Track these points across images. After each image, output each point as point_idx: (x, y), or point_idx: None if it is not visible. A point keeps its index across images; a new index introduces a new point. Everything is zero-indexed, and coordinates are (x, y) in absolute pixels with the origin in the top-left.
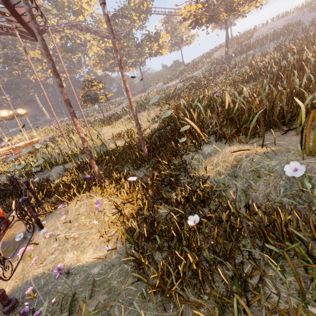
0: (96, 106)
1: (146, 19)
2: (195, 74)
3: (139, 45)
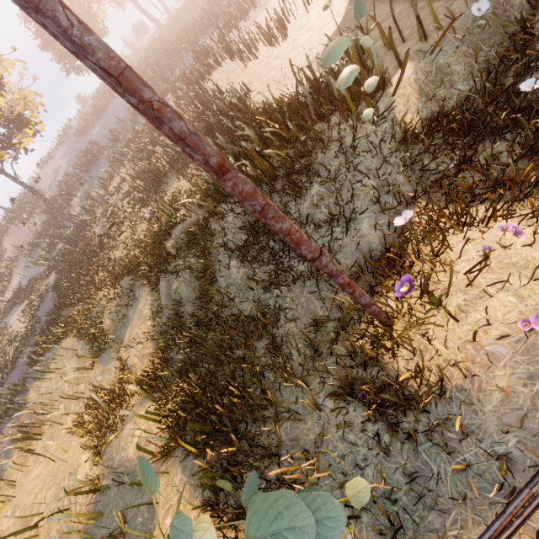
0: None
1: None
2: (19, 284)
3: None
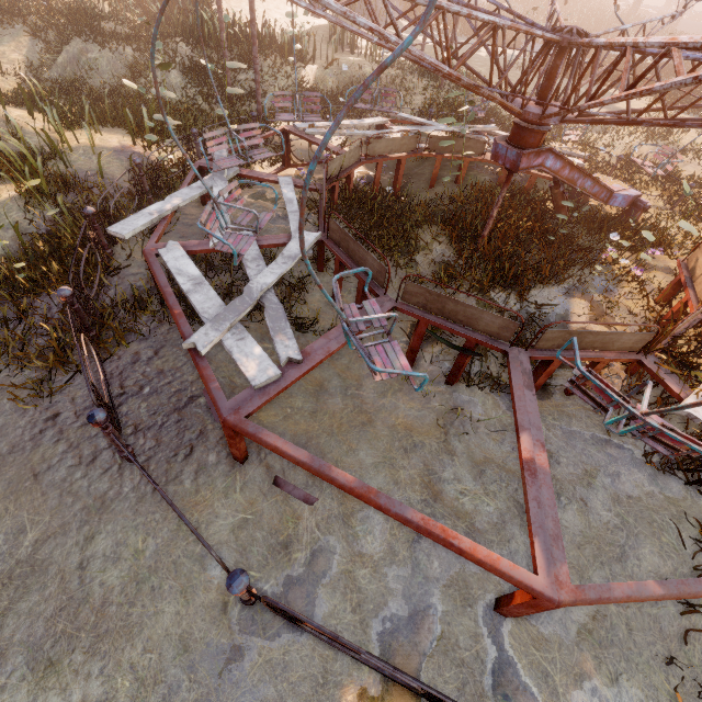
0: None
1: None
2: None
3: None
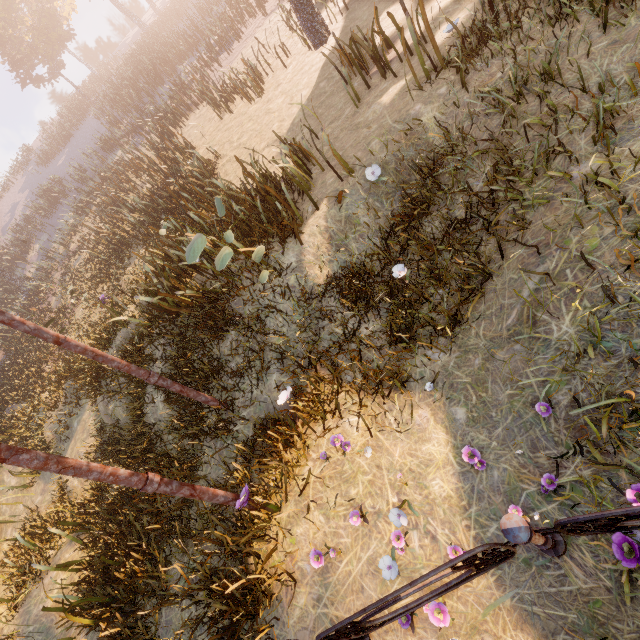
0: None
1: None
2: None
3: None
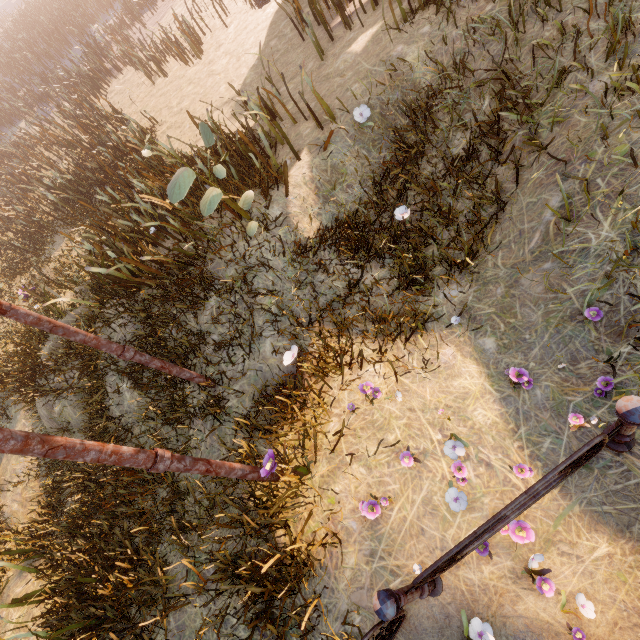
0: None
1: None
2: None
3: None
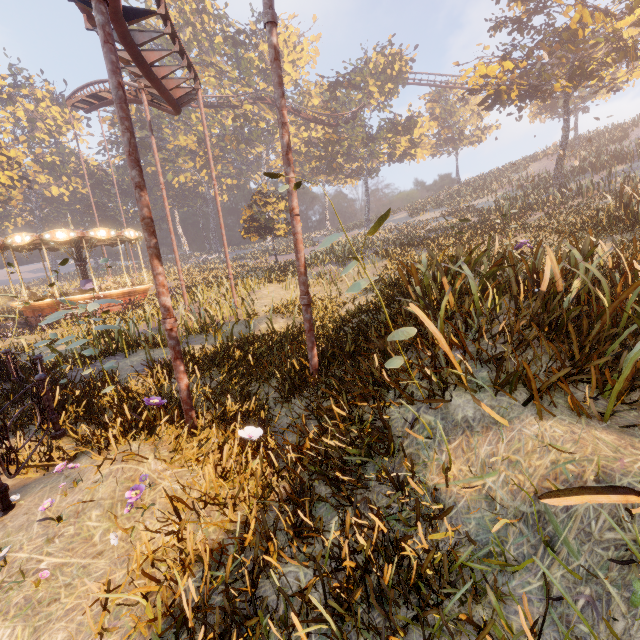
0: (270, 243)
1: (394, 93)
2: (479, 203)
3: (373, 138)
